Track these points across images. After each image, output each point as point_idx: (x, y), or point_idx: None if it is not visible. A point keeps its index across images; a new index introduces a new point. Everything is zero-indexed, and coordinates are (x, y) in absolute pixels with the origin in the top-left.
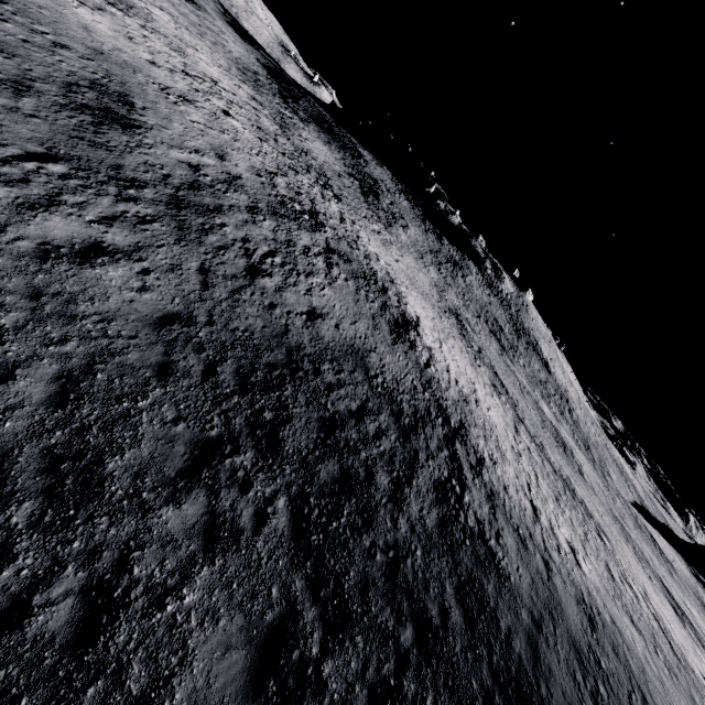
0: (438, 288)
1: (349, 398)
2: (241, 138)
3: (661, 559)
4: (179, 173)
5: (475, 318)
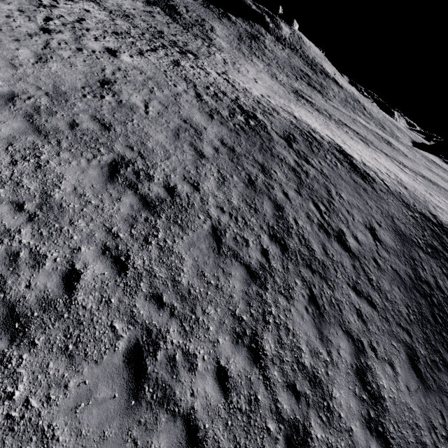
0: (273, 76)
1: (443, 281)
2: (152, 77)
3: (444, 171)
4: (237, 205)
5: (298, 82)
